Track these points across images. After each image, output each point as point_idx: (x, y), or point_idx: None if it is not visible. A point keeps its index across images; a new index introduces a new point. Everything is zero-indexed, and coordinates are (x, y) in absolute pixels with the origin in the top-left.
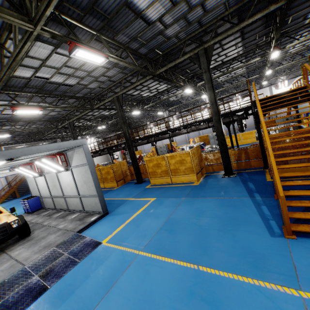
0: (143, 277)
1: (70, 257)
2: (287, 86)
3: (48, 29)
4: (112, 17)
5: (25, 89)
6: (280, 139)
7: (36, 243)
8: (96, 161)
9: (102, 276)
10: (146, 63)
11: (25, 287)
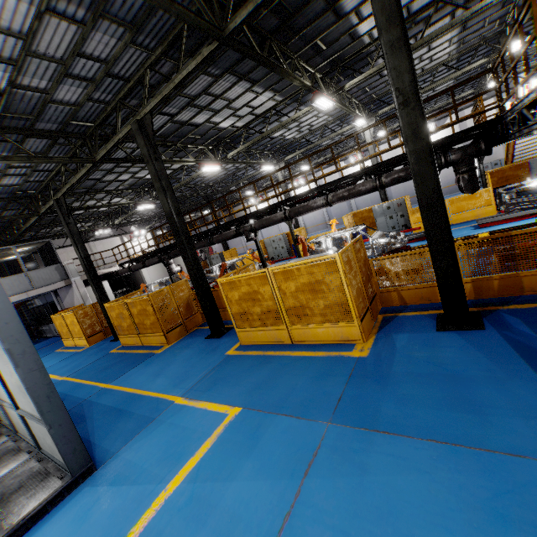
0: None
1: None
2: None
3: None
4: None
5: None
6: None
7: None
8: (147, 275)
9: None
10: None
11: None
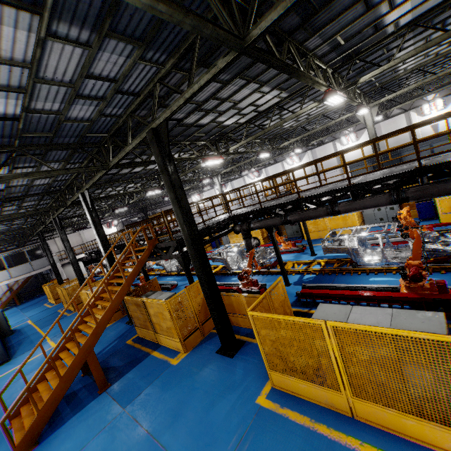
0: None
1: None
2: (356, 141)
3: None
4: None
5: None
6: (88, 318)
7: None
8: None
9: None
10: (51, 197)
11: None
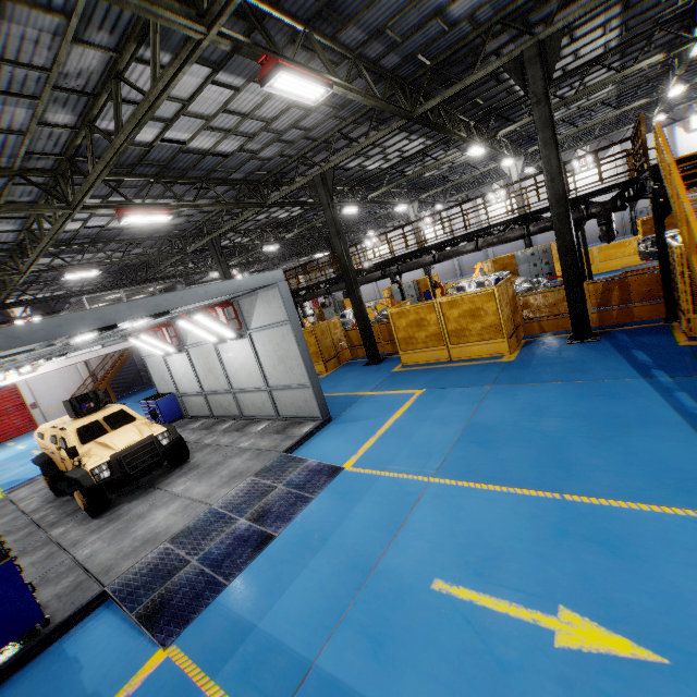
0: (454, 515)
1: (292, 492)
2: None
3: (227, 33)
4: None
5: (137, 170)
6: None
7: (211, 473)
8: None
9: (372, 516)
10: (394, 90)
11: (231, 535)
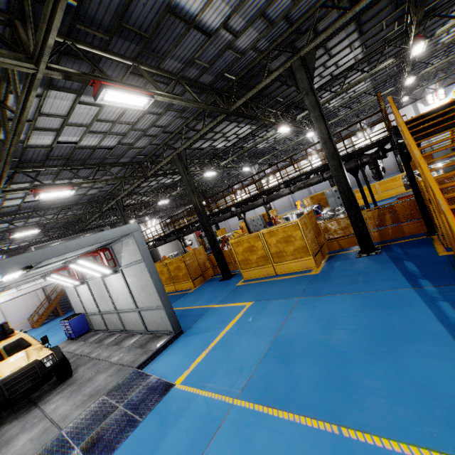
0: (243, 451)
1: (127, 413)
2: (443, 99)
3: (58, 67)
4: (151, 34)
5: (49, 163)
6: (454, 182)
7: (79, 390)
8: (161, 251)
9: (177, 448)
10: (214, 96)
11: None
